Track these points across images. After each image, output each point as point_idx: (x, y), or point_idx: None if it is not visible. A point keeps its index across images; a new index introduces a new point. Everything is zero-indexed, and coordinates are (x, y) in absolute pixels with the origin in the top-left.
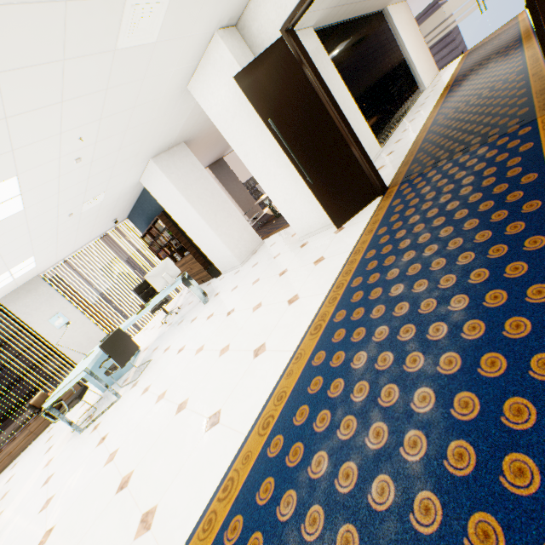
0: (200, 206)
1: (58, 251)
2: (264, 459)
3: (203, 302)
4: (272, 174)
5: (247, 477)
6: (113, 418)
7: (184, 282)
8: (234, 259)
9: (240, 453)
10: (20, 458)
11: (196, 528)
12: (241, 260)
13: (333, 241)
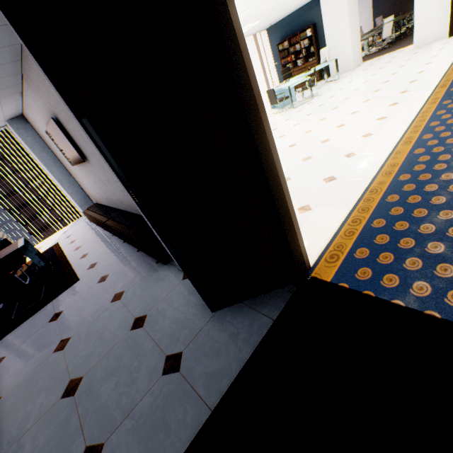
0: (351, 22)
1: (254, 28)
2: None
3: (337, 79)
4: (428, 0)
5: None
6: (325, 97)
7: (335, 62)
8: (351, 64)
9: None
10: None
11: None
12: (354, 66)
13: (449, 40)
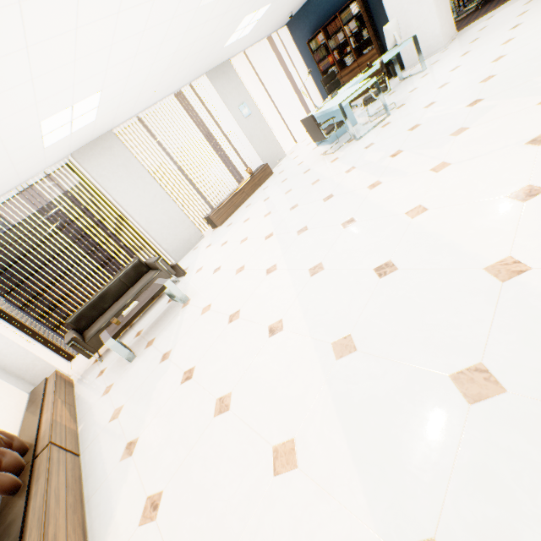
0: None
1: (262, 24)
2: None
3: (421, 69)
4: None
5: None
6: (415, 107)
7: (413, 41)
8: (439, 39)
9: None
10: (249, 203)
11: None
12: (445, 41)
13: None
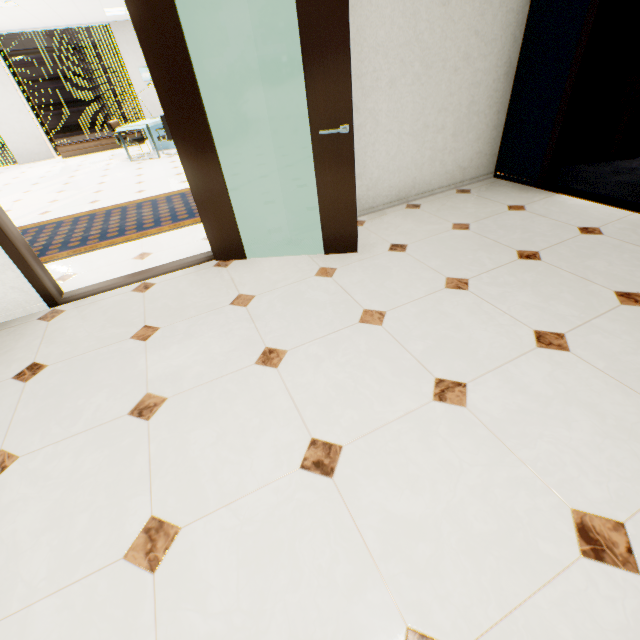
0: None
1: None
2: (183, 193)
3: None
4: None
5: (175, 194)
6: (150, 164)
7: None
8: None
9: (180, 190)
10: (91, 156)
11: (153, 196)
12: None
13: None
